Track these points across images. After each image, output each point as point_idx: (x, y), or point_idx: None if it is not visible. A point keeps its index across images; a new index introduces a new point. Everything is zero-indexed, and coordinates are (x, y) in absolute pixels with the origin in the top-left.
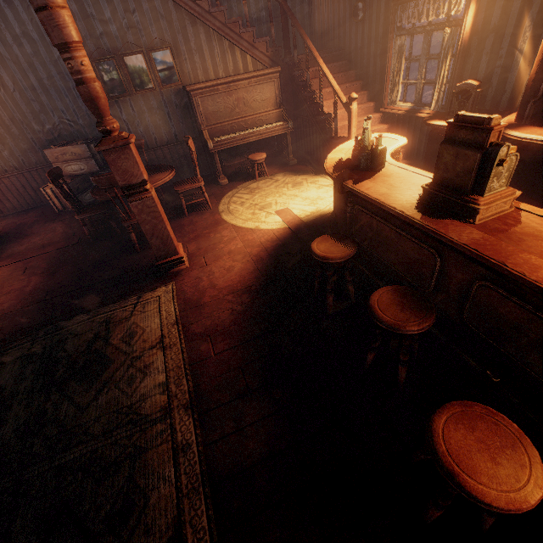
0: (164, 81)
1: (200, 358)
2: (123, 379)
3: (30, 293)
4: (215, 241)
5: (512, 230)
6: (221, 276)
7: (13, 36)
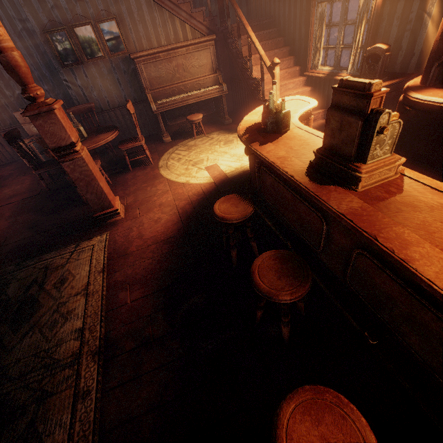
0: (112, 50)
1: (116, 305)
2: (47, 324)
3: None
4: (150, 194)
5: (392, 199)
6: (149, 227)
7: None
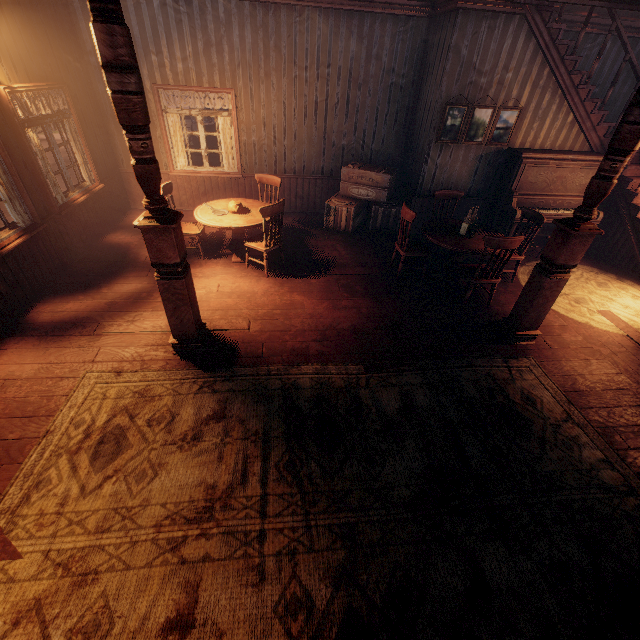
0: (493, 139)
1: (622, 448)
2: (558, 442)
3: (370, 315)
4: (545, 323)
5: None
6: (582, 367)
7: (368, 55)
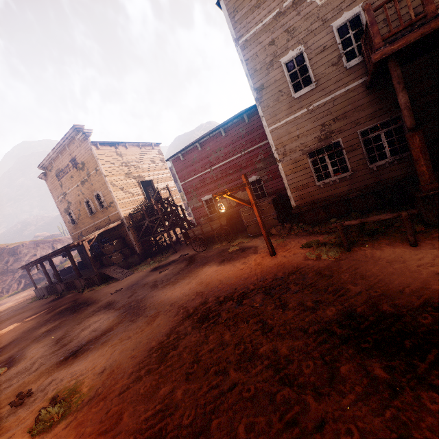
0: None
1: None
2: None
3: None
4: None
5: None
6: None
7: None
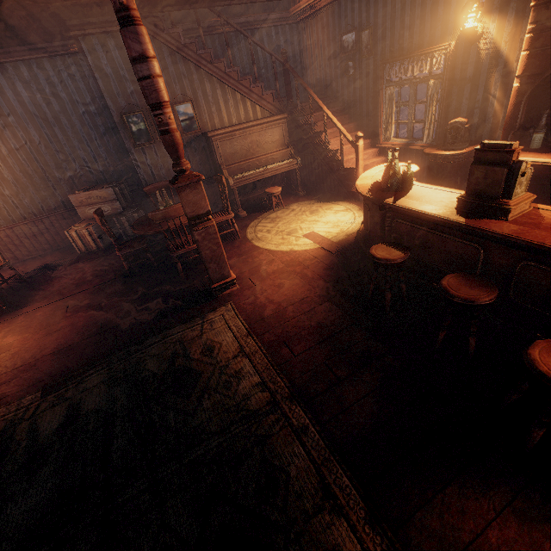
0: (185, 130)
1: (284, 360)
2: (219, 385)
3: (83, 327)
4: (255, 264)
5: (537, 222)
6: (275, 292)
7: (43, 96)
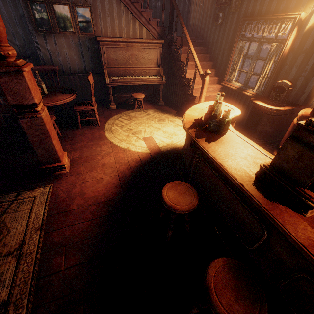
0: (82, 29)
1: (49, 273)
2: None
3: None
4: (94, 153)
5: None
6: (91, 186)
7: None
